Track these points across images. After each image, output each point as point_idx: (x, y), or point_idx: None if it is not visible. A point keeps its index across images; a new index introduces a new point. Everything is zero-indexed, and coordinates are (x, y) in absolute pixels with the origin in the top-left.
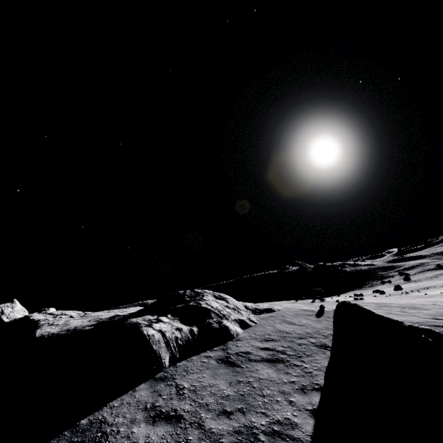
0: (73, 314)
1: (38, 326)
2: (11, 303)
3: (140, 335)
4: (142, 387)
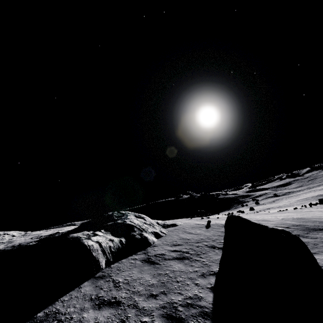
0: (14, 234)
1: None
2: None
3: (82, 245)
4: (85, 284)
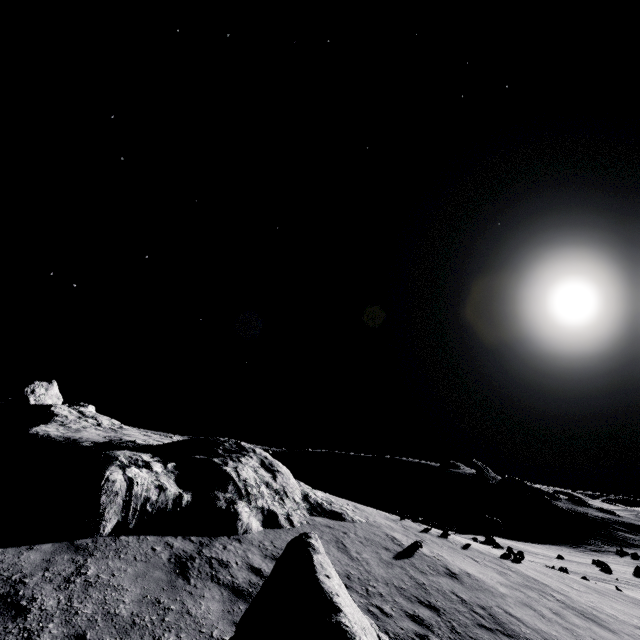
0: (105, 422)
1: (49, 421)
2: (48, 383)
3: (99, 475)
4: (44, 547)
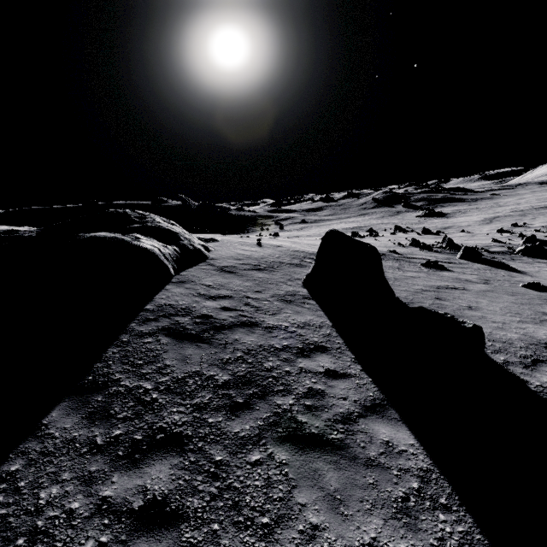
0: None
1: None
2: None
3: (139, 248)
4: (170, 287)
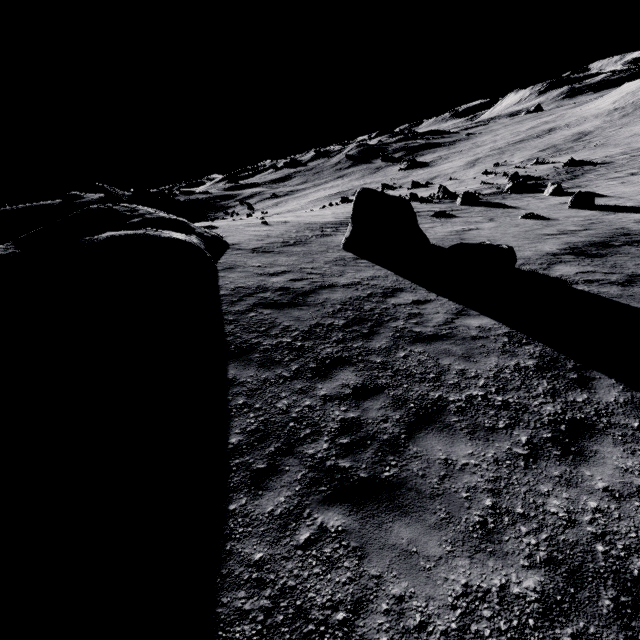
0: None
1: None
2: None
3: (174, 240)
4: (224, 274)
